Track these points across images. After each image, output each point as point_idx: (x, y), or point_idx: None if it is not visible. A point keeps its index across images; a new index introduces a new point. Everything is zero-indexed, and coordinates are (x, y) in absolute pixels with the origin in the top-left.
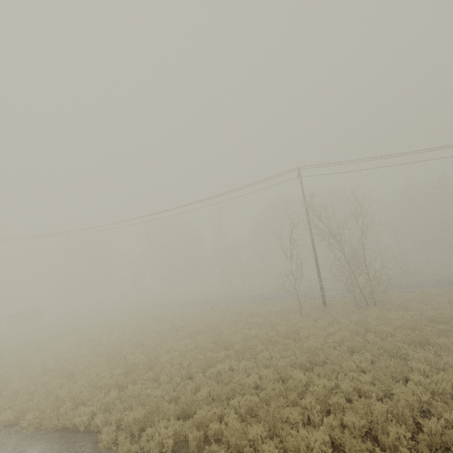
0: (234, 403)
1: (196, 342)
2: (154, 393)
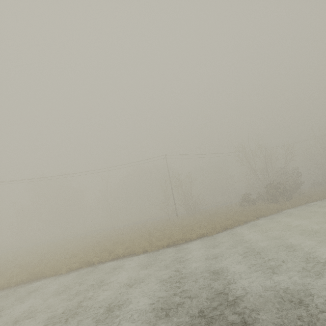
0: (175, 234)
1: (134, 234)
2: (142, 242)
